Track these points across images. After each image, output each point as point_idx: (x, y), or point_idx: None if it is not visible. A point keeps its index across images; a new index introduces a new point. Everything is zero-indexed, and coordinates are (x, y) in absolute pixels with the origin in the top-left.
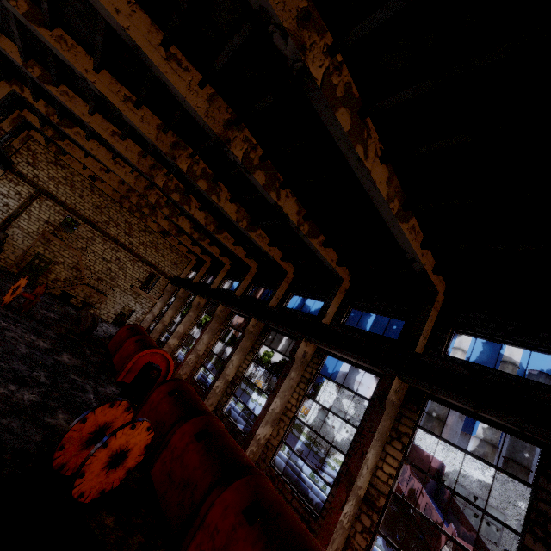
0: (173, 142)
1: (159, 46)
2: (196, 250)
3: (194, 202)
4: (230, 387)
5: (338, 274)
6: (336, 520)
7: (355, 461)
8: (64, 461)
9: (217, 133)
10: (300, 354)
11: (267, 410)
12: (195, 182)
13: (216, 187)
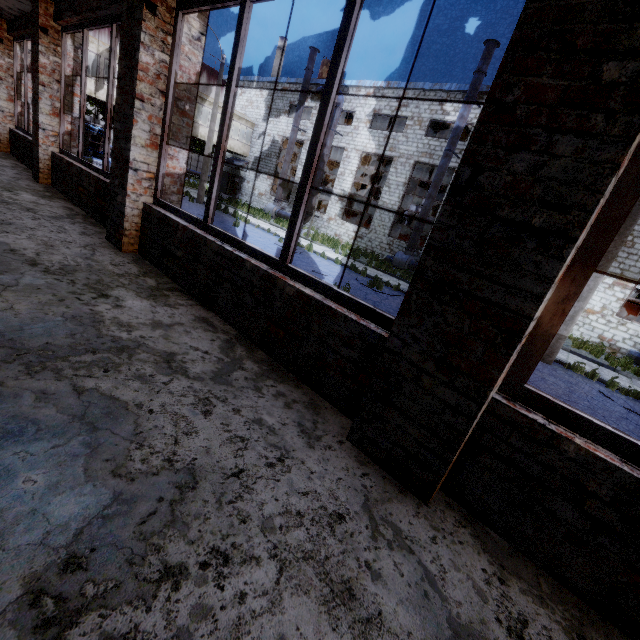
0: None
1: None
2: None
3: None
4: None
5: None
6: None
7: None
8: None
9: None
10: None
11: None
12: None
13: None
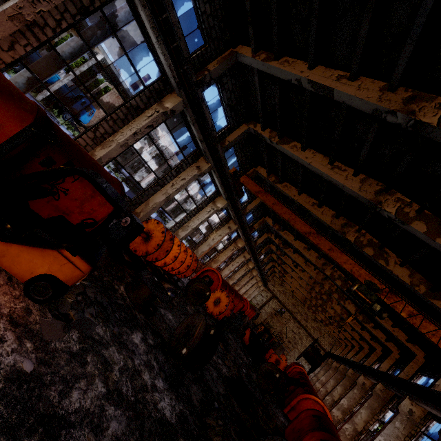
0: (313, 282)
1: (304, 263)
2: (341, 335)
3: (328, 305)
4: (334, 403)
5: (388, 347)
6: (341, 427)
7: (355, 411)
8: (267, 358)
9: (319, 282)
10: (360, 382)
11: (339, 402)
12: (321, 295)
13: (330, 298)
